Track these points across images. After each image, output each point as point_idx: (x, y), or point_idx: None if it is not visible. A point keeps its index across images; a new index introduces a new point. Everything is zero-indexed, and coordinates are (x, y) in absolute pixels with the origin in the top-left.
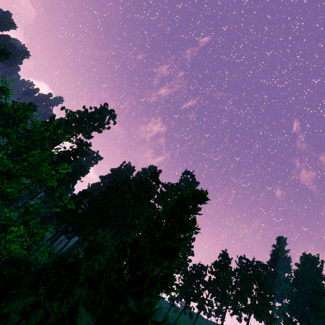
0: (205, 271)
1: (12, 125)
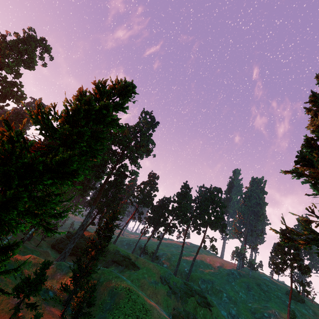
0: (169, 201)
1: None
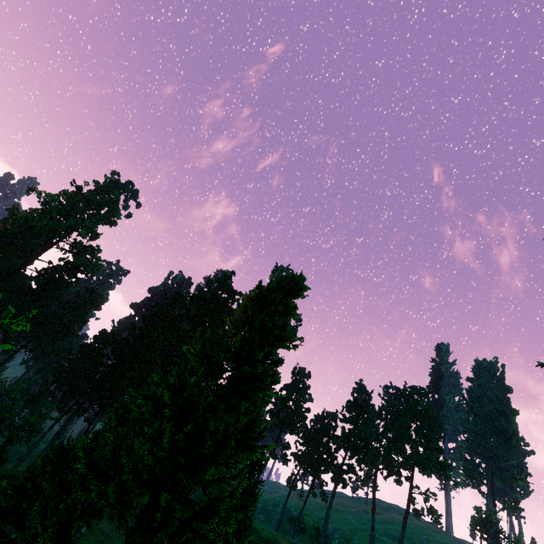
0: (335, 420)
1: None
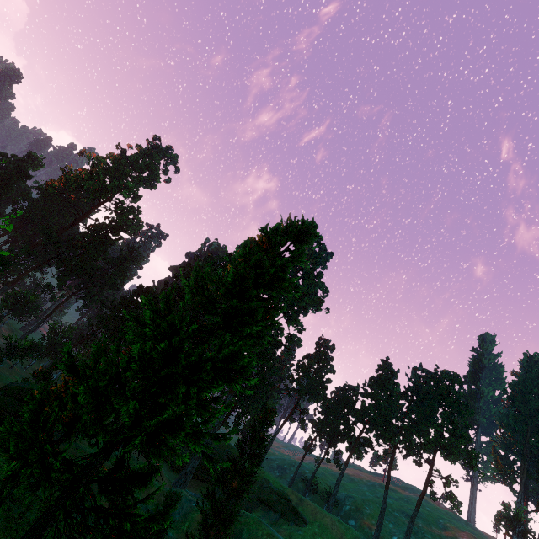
0: (355, 394)
1: (3, 192)
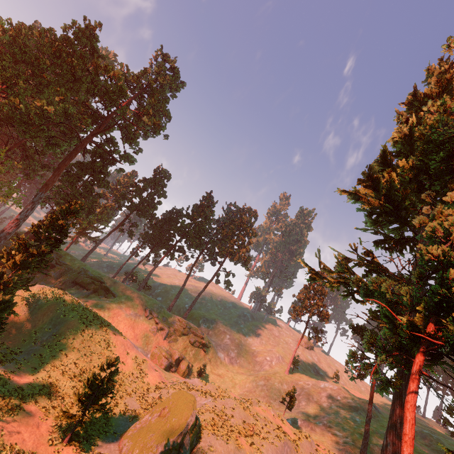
0: (179, 215)
1: None
